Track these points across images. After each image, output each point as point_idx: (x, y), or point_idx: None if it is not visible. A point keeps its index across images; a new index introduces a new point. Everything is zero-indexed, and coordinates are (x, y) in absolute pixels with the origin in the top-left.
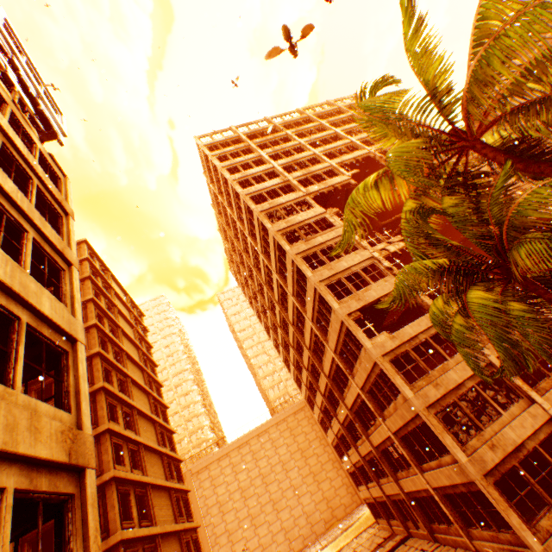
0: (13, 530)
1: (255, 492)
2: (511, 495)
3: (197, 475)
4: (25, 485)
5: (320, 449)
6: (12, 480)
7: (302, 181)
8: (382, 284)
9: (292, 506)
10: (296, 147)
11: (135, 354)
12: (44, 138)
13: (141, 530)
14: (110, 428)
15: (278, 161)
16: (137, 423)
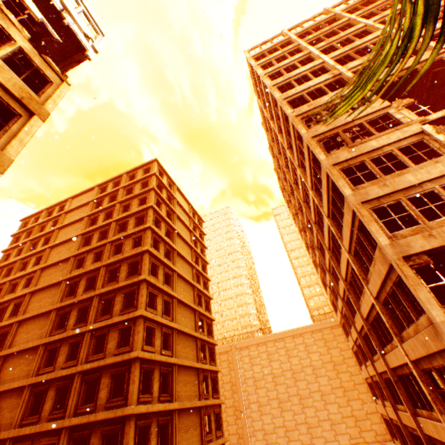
0: None
1: (285, 382)
2: None
3: (239, 350)
4: None
5: (354, 369)
6: None
7: (360, 73)
8: None
9: (318, 408)
10: (358, 32)
11: (188, 252)
12: (82, 58)
13: (156, 406)
14: (143, 314)
15: (330, 54)
16: (175, 311)
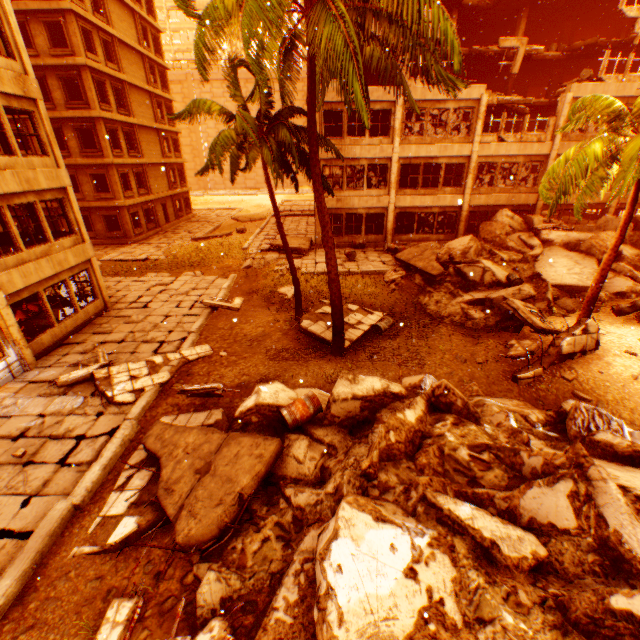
0: (10, 112)
1: None
2: (359, 228)
3: (198, 85)
4: (7, 105)
5: None
6: (1, 103)
7: None
8: None
9: None
10: None
11: None
12: None
13: (119, 118)
14: (74, 11)
15: None
16: (109, 10)
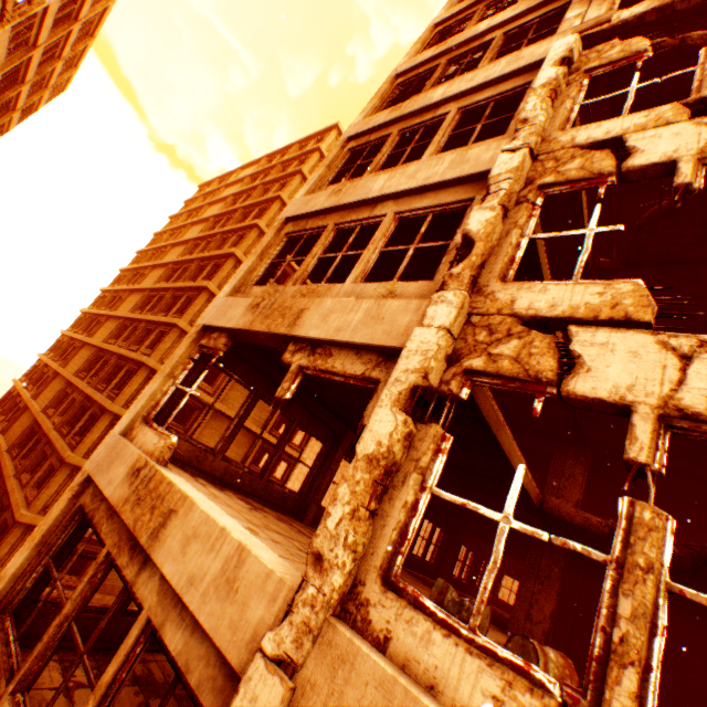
0: None
1: None
2: None
3: None
4: None
5: None
6: None
7: None
8: (364, 298)
9: None
10: None
11: None
12: None
13: None
14: (179, 325)
15: None
16: None
